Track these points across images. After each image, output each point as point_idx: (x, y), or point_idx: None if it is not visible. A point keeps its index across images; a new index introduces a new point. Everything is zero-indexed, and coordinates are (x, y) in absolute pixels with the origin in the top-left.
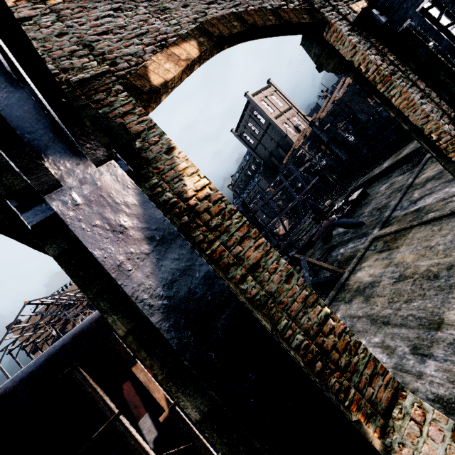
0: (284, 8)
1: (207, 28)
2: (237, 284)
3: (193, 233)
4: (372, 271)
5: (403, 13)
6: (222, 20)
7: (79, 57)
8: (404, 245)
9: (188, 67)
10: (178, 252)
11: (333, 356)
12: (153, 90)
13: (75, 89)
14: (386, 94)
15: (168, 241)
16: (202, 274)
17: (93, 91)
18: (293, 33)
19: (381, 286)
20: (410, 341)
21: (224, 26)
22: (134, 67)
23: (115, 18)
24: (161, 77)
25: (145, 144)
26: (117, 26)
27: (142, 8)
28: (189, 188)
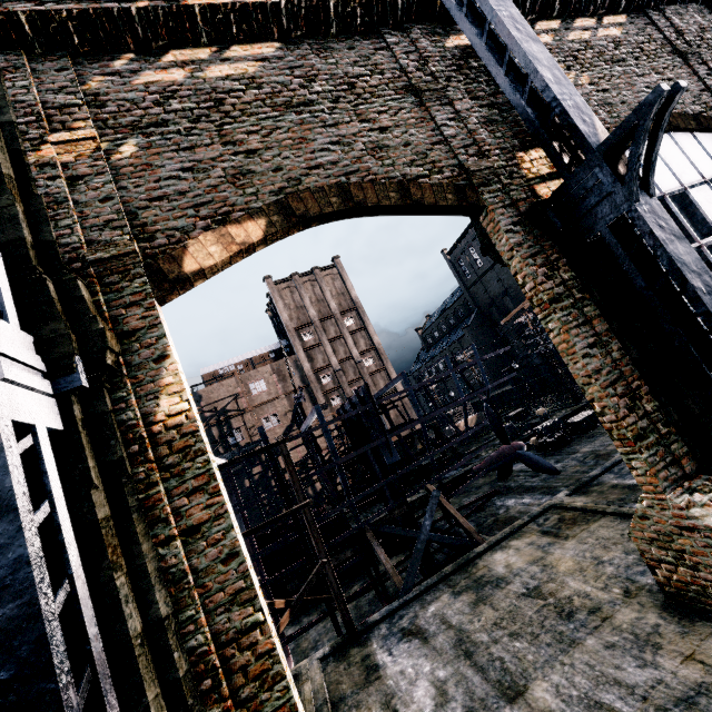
0: (421, 181)
1: (292, 203)
2: (157, 545)
3: (136, 468)
4: (514, 559)
5: (591, 223)
6: (318, 194)
7: (114, 228)
8: (575, 539)
9: (243, 251)
10: (5, 527)
11: (237, 679)
12: (180, 279)
13: (77, 277)
14: (544, 323)
15: (2, 513)
16: (15, 556)
17: (109, 271)
18: (429, 214)
19: (504, 592)
20: (471, 700)
21: (316, 202)
22: (172, 245)
23: (181, 180)
24: (197, 263)
25: (136, 345)
26: (178, 191)
27: (219, 170)
28: (162, 410)
